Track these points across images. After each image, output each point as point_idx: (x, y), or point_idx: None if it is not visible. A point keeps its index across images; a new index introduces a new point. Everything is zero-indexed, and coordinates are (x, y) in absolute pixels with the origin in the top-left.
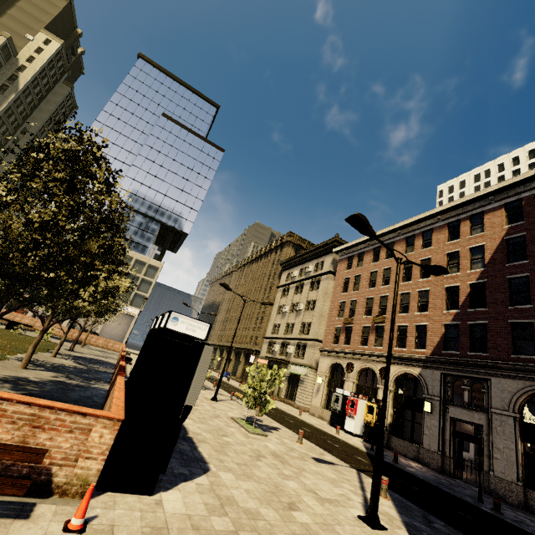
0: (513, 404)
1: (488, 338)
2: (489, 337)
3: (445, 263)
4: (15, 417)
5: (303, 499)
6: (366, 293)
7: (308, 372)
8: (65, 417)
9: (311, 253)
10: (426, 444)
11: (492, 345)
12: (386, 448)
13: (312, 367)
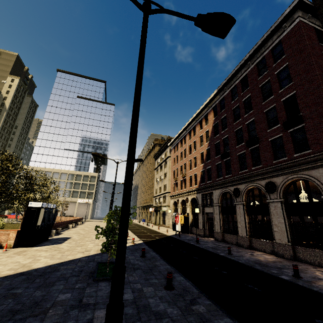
0: (218, 200)
1: (211, 174)
2: (211, 173)
3: (199, 142)
4: None
5: (88, 246)
6: (180, 164)
7: (167, 209)
8: (2, 232)
9: (162, 148)
10: (199, 227)
11: (212, 176)
12: (190, 233)
13: (168, 206)
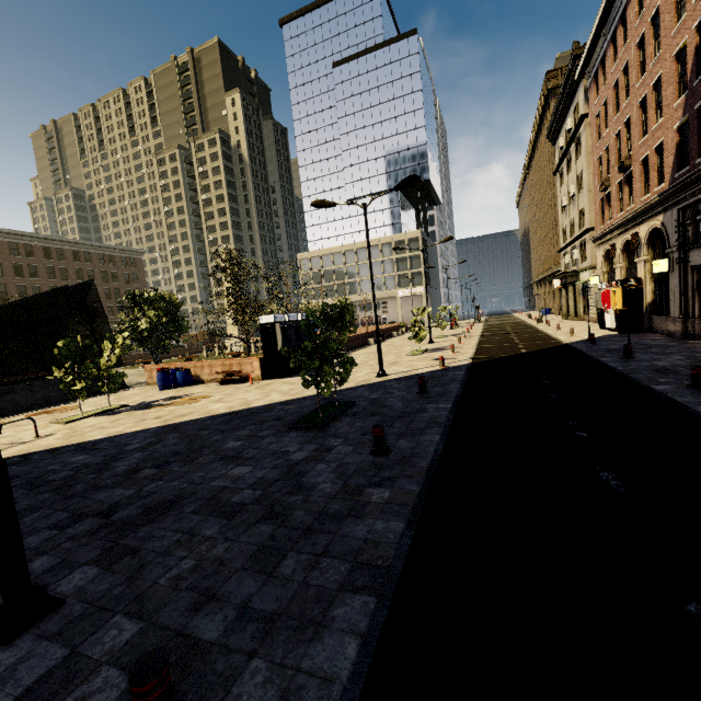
0: None
1: None
2: None
3: (671, 6)
4: (236, 364)
5: (357, 374)
6: (613, 129)
7: (590, 275)
8: (245, 361)
9: (563, 99)
10: (671, 312)
11: None
12: (648, 332)
13: (592, 267)
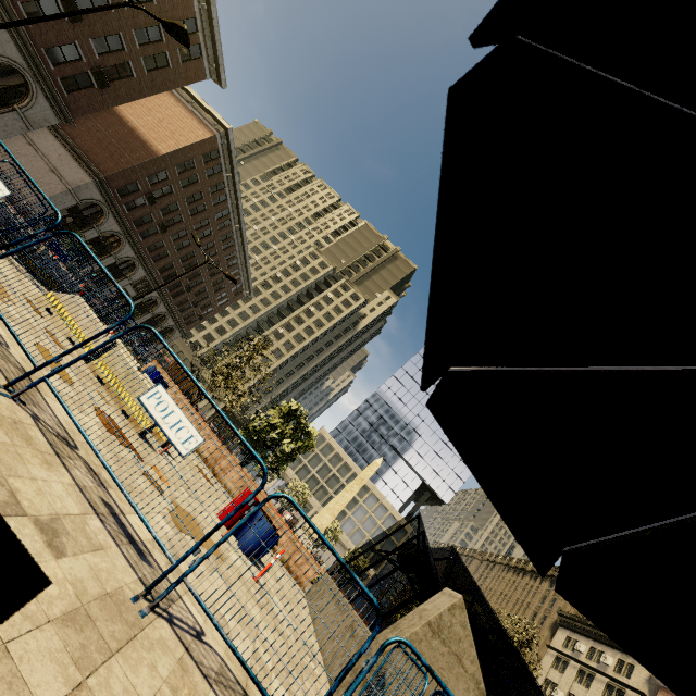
0: None
1: None
2: None
3: None
4: None
5: None
6: None
7: None
8: None
9: None
10: None
11: None
12: None
13: None
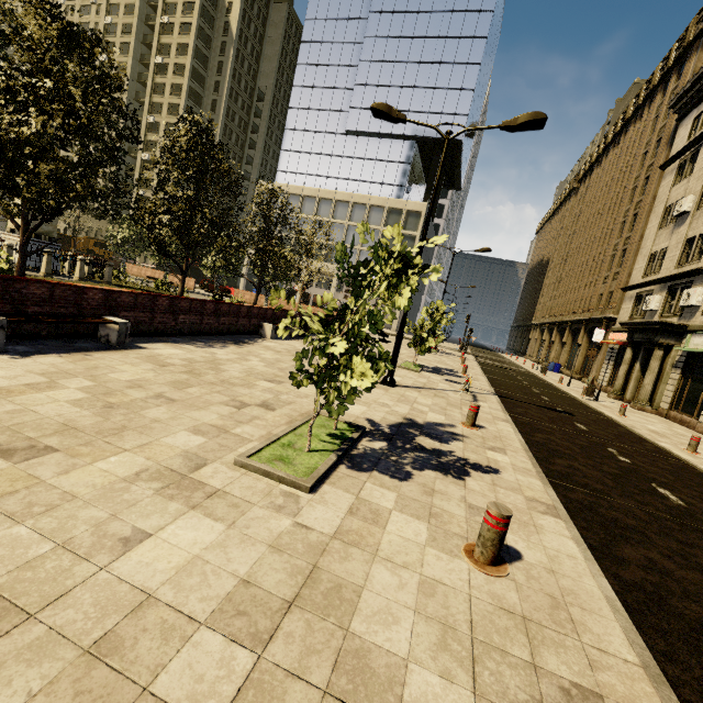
0: None
1: None
2: None
3: None
4: None
5: None
6: None
7: None
8: None
9: None
10: None
11: None
12: None
13: None
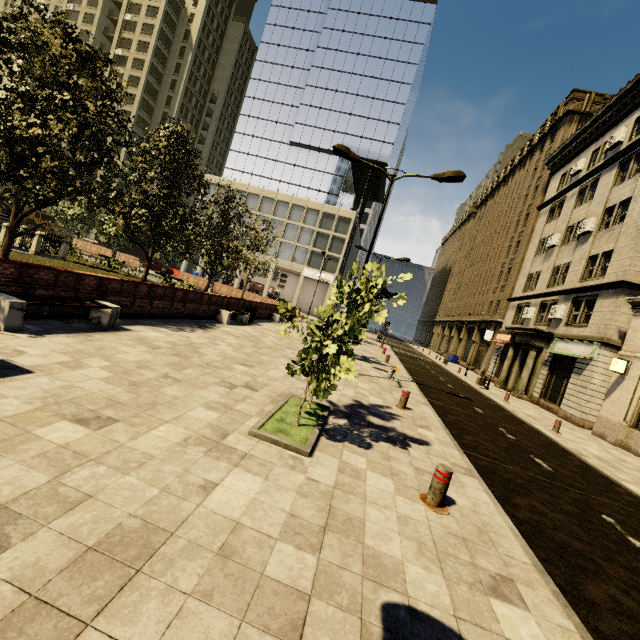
0: None
1: None
2: None
3: None
4: None
5: None
6: None
7: (594, 352)
8: None
9: (623, 100)
10: None
11: None
12: None
13: (606, 342)
